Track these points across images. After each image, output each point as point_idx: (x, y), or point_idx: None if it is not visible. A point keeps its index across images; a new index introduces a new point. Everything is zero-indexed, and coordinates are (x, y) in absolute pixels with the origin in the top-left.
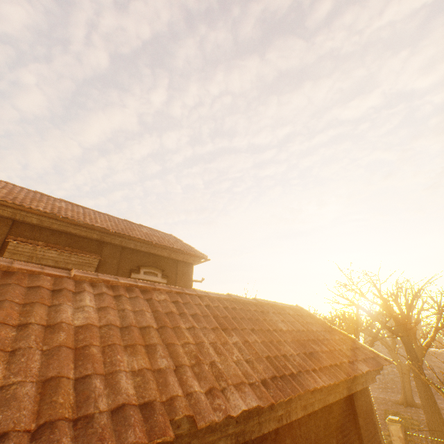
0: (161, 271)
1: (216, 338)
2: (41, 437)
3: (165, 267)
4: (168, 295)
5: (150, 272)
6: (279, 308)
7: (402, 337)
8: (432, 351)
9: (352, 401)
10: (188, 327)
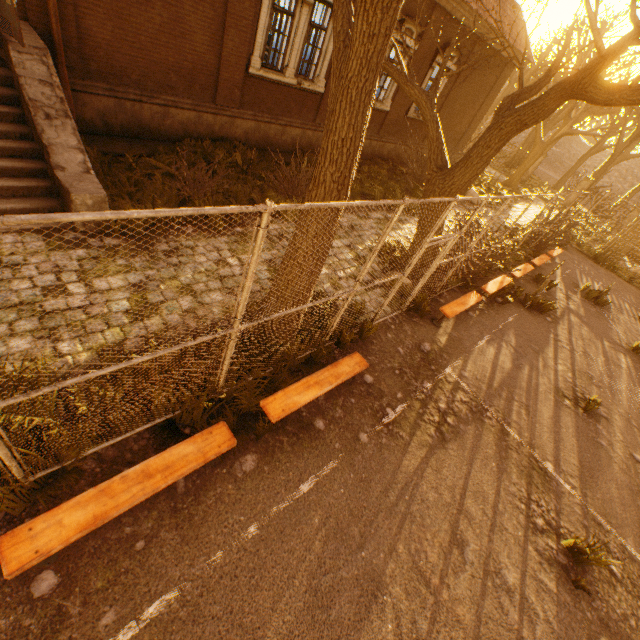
0: None
1: (492, 3)
2: (476, 5)
3: None
4: None
5: None
6: (512, 3)
7: None
8: (581, 141)
9: (504, 68)
10: None
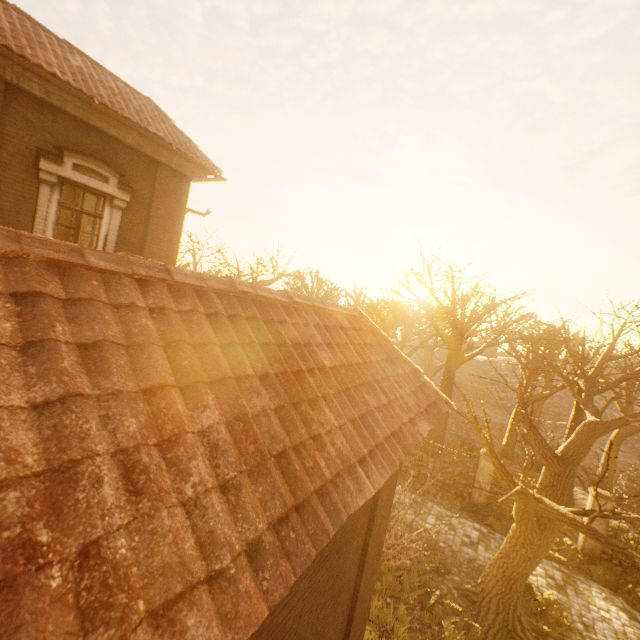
0: (117, 175)
1: (148, 428)
2: None
3: (128, 168)
4: (6, 266)
5: (91, 171)
6: (329, 315)
7: (451, 348)
8: None
9: None
10: (40, 403)
